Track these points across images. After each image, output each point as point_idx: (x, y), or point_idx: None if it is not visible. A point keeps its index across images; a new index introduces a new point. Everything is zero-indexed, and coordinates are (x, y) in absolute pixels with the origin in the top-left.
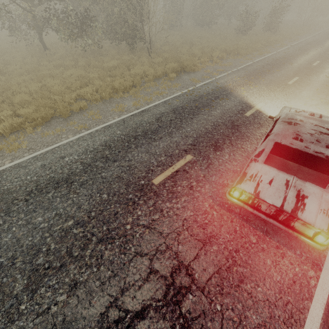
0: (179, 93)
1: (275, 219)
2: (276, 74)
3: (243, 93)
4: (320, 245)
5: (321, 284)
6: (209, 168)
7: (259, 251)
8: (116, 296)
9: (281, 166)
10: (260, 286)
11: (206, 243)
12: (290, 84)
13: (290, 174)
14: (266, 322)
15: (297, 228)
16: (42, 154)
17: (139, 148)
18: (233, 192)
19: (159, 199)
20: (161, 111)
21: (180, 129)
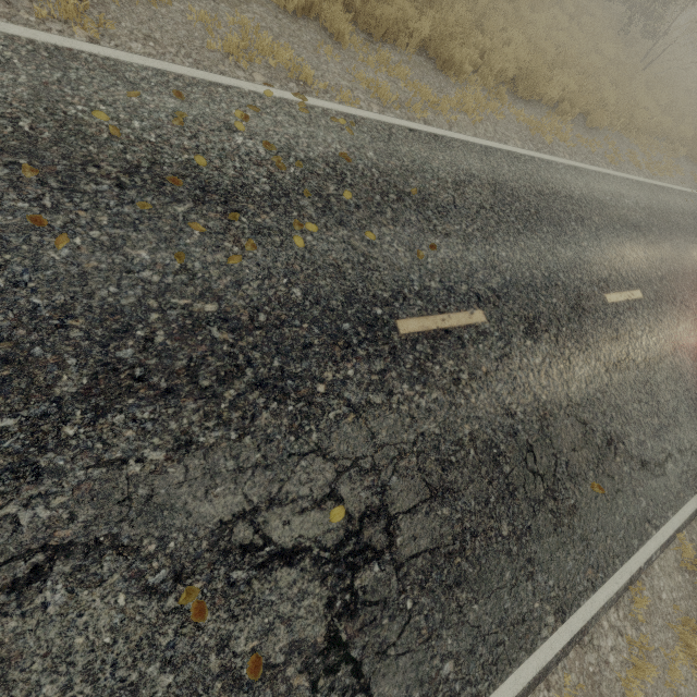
0: (689, 189)
1: None
2: None
3: None
4: None
5: None
6: None
7: None
8: None
9: None
10: None
11: None
12: None
13: None
14: None
15: None
16: (601, 174)
17: (679, 240)
18: None
19: None
20: (681, 205)
21: None
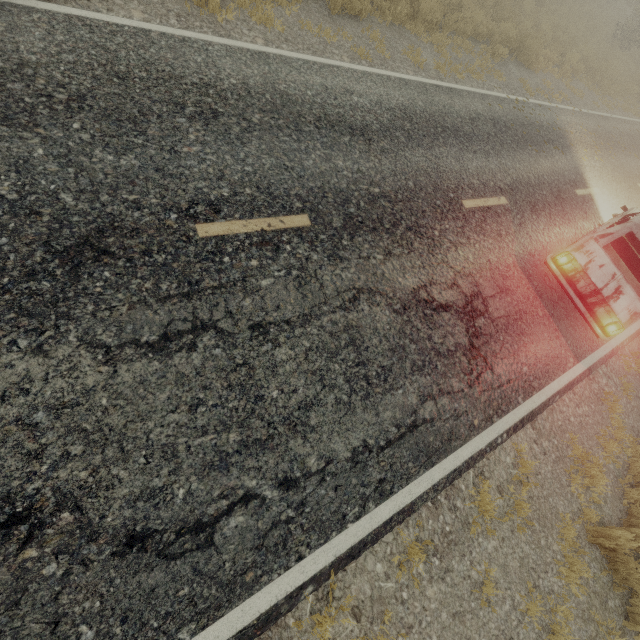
0: (503, 94)
1: (581, 301)
2: (631, 161)
3: (584, 159)
4: (604, 335)
5: (574, 369)
6: (522, 227)
7: (542, 324)
8: (425, 283)
9: (614, 260)
10: (534, 345)
11: (503, 292)
12: (639, 188)
13: (620, 270)
14: (530, 365)
15: (598, 314)
16: (317, 65)
17: (449, 148)
18: (561, 256)
19: (467, 226)
20: (477, 109)
21: (499, 157)
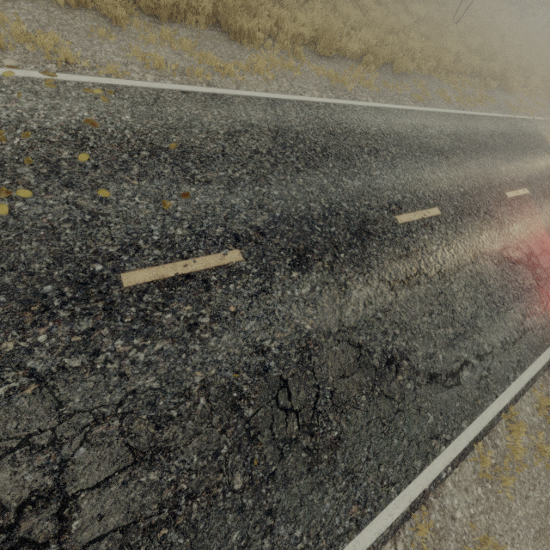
0: (500, 114)
1: None
2: None
3: None
4: None
5: None
6: (542, 208)
7: None
8: (504, 247)
9: None
10: None
11: (544, 252)
12: None
13: None
14: None
15: None
16: (404, 111)
17: (486, 158)
18: None
19: (513, 209)
20: (491, 128)
21: (514, 161)
